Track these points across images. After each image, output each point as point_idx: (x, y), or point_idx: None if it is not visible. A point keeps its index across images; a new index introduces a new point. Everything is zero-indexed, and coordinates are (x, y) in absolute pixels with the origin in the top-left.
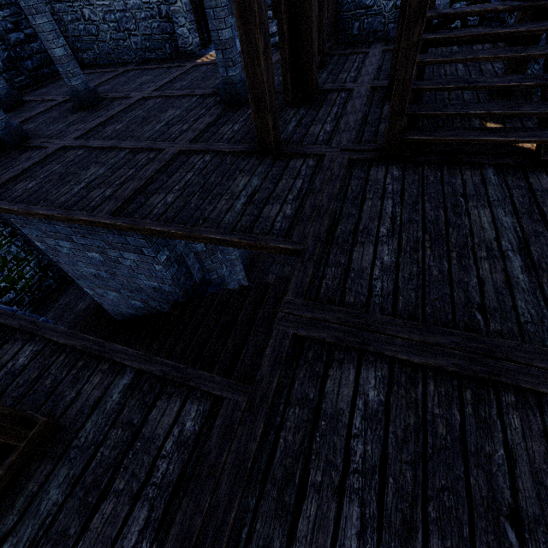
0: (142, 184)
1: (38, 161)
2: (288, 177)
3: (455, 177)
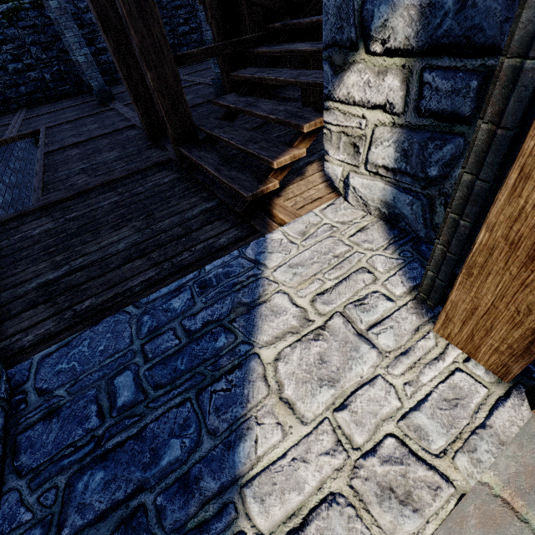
0: (84, 140)
1: (92, 114)
2: (126, 160)
3: (180, 199)
